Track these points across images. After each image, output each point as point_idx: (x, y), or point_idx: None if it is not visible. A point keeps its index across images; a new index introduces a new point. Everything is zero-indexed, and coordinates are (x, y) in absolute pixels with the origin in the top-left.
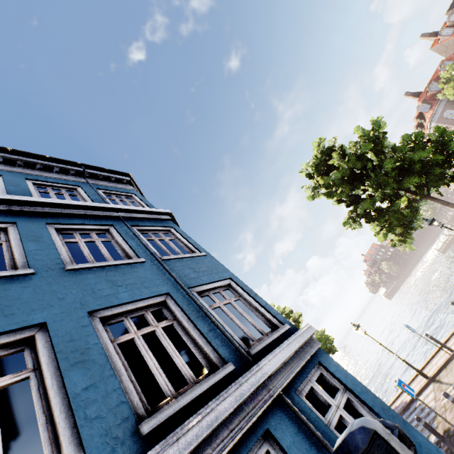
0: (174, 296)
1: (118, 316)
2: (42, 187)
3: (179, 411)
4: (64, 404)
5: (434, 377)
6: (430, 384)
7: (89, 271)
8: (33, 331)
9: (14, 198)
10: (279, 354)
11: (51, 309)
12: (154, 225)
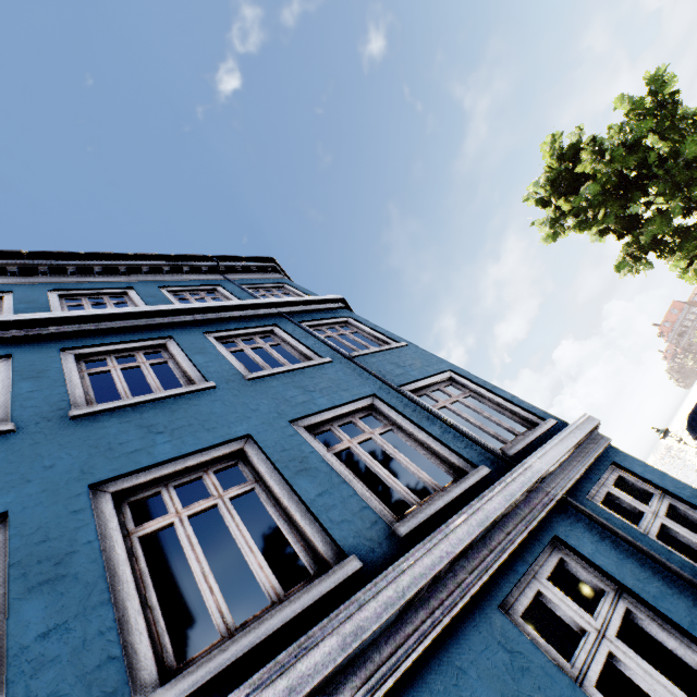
0: (383, 397)
1: (322, 425)
2: (179, 294)
3: (433, 516)
4: (303, 510)
5: None
6: None
7: (271, 379)
8: (240, 444)
9: (161, 309)
10: (550, 451)
11: (249, 421)
12: (326, 317)
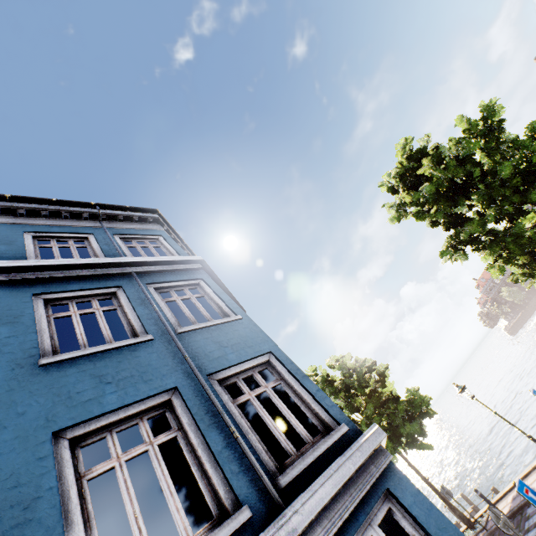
0: (184, 391)
1: (99, 430)
2: (46, 240)
3: None
4: None
5: None
6: None
7: (71, 363)
8: None
9: None
10: (320, 489)
11: (1, 434)
12: (179, 279)
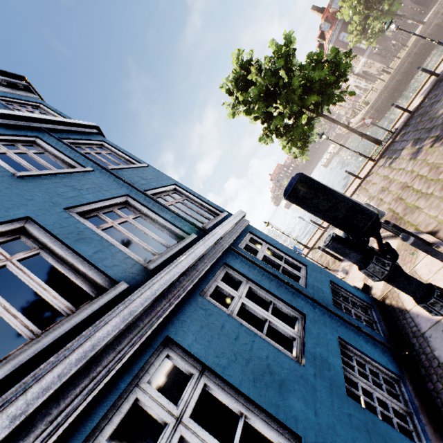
0: (134, 196)
1: (90, 212)
2: None
3: (168, 259)
4: (83, 263)
5: (313, 247)
6: (310, 252)
7: (41, 178)
8: (21, 224)
9: None
10: (225, 226)
11: (26, 207)
12: (85, 138)
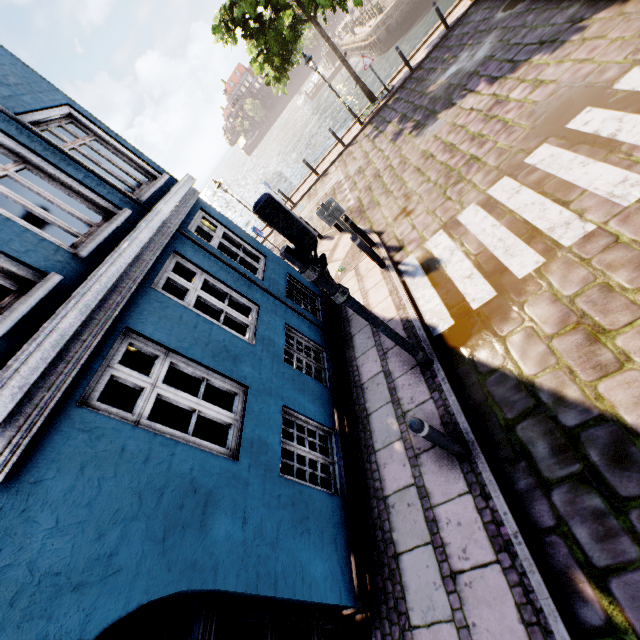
0: (2, 127)
1: None
2: None
3: (101, 244)
4: None
5: None
6: (274, 233)
7: None
8: None
9: None
10: (171, 200)
11: None
12: None
